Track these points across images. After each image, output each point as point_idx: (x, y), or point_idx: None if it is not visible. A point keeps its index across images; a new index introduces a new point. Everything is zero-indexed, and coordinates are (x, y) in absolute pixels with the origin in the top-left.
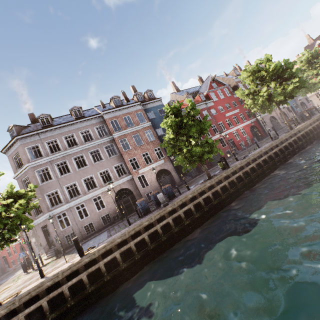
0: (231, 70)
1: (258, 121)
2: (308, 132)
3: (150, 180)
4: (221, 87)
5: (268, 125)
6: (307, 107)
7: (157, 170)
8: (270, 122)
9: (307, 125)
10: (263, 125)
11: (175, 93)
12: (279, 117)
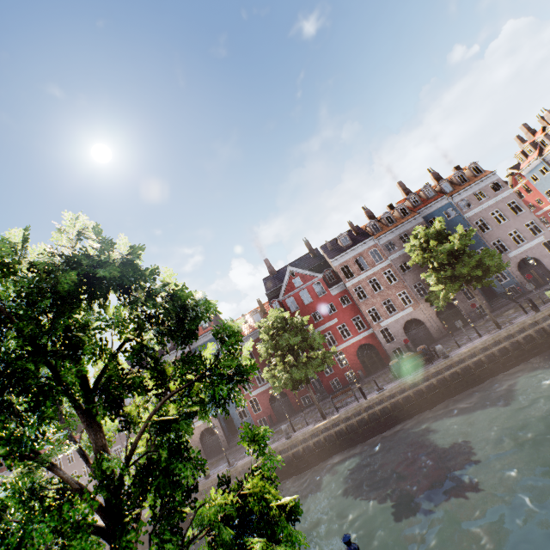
0: (336, 239)
1: (375, 334)
2: (333, 436)
3: (193, 441)
4: (306, 284)
5: (397, 340)
6: (546, 268)
7: (202, 429)
8: (409, 330)
9: (338, 420)
10: (384, 343)
11: (266, 281)
12: (434, 316)
